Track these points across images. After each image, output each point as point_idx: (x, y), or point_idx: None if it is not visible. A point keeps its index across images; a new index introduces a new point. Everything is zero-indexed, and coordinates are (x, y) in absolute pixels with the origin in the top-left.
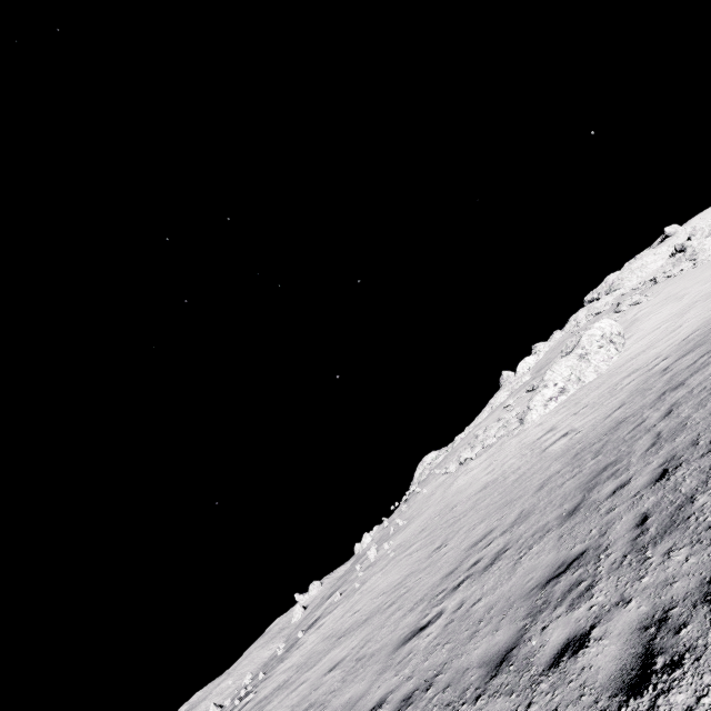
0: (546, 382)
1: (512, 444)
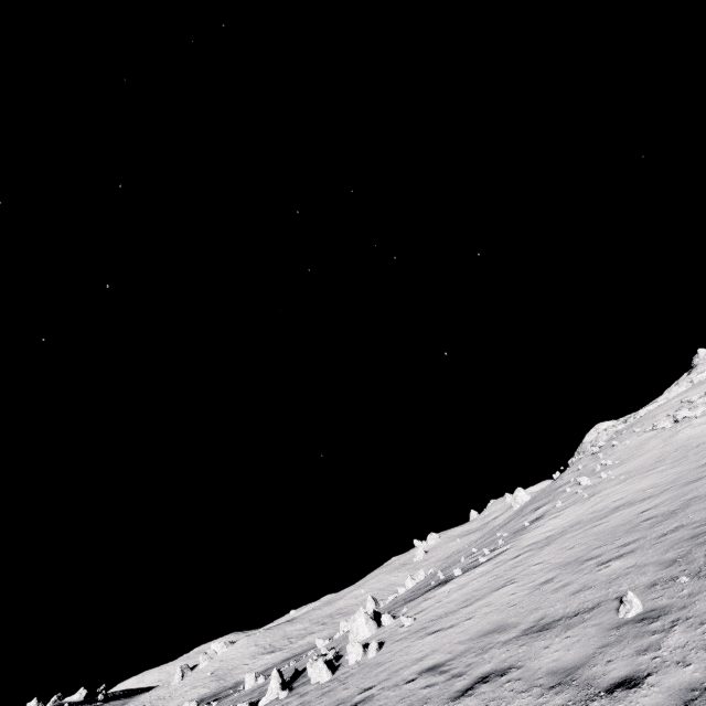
0: None
1: None
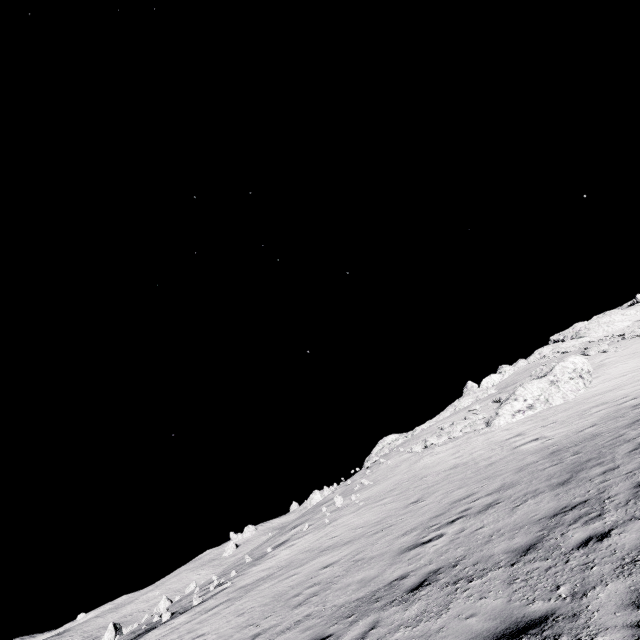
0: (516, 396)
1: (479, 440)
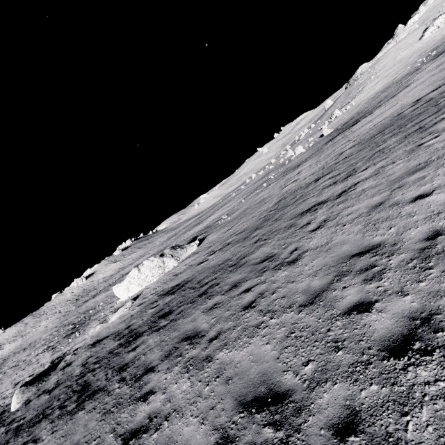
0: (433, 24)
1: (418, 44)
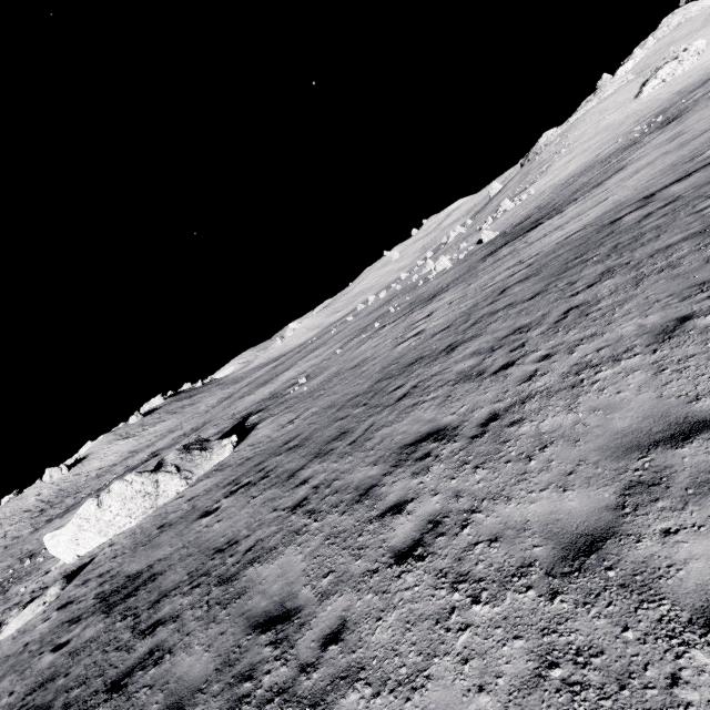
0: (657, 76)
1: (634, 105)
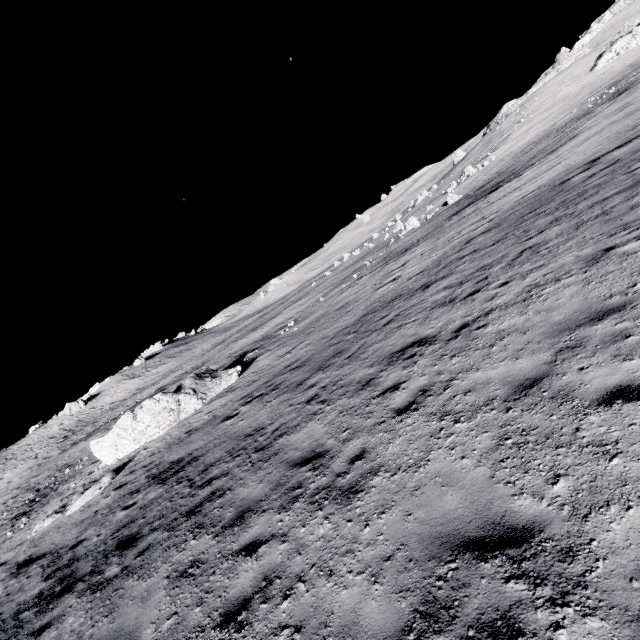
0: (611, 50)
1: (589, 77)
